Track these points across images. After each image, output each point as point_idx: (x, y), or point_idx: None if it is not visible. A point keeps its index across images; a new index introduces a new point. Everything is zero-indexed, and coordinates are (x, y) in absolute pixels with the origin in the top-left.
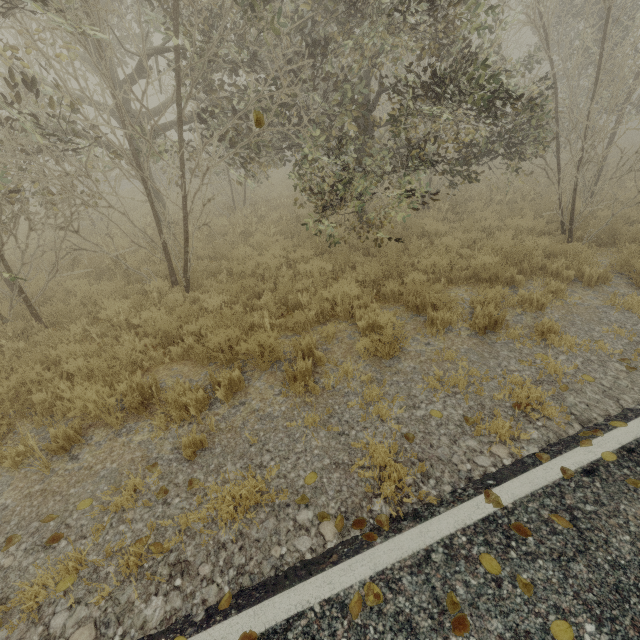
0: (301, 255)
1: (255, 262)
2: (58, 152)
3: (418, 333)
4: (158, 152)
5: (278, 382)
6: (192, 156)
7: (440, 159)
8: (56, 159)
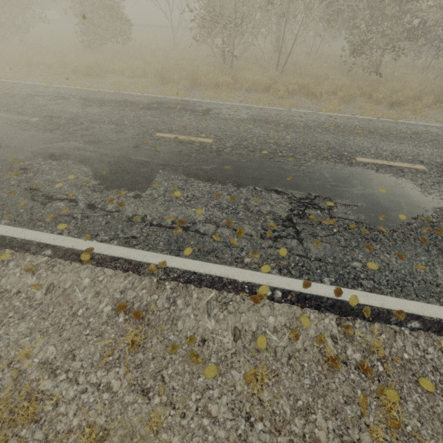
0: (333, 74)
1: (312, 71)
2: (266, 2)
3: (364, 102)
4: (295, 10)
5: (306, 97)
6: (307, 14)
7: (438, 38)
8: (265, 5)
